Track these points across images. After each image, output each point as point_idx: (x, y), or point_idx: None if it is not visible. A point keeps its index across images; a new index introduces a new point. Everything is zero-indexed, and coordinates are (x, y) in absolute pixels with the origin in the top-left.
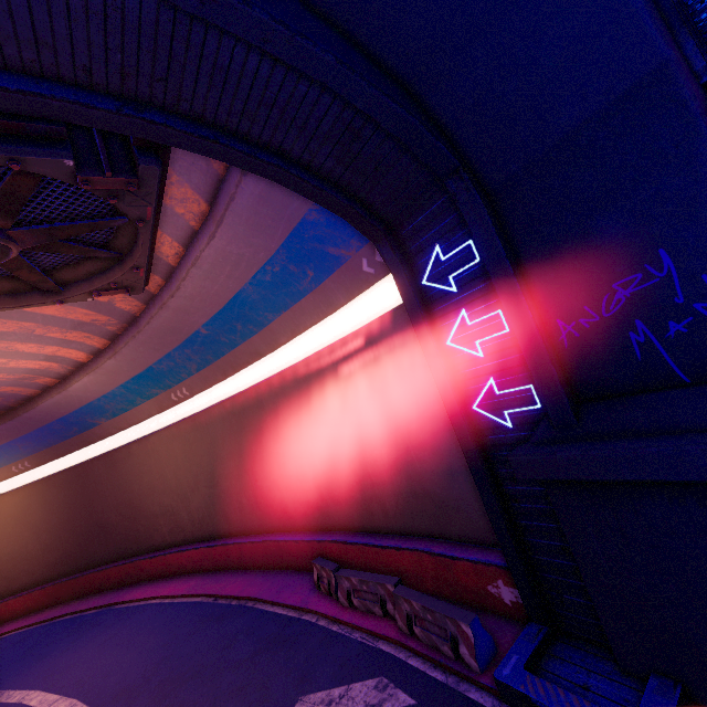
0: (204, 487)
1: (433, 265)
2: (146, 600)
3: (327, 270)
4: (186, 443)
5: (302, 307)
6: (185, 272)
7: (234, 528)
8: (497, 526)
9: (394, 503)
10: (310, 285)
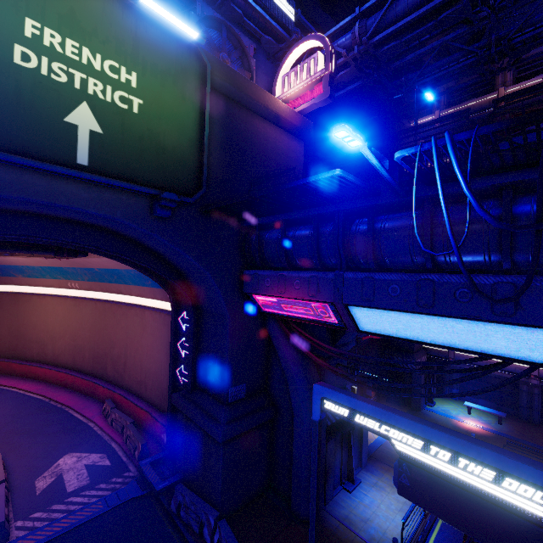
0: (68, 338)
1: (183, 316)
2: (9, 387)
3: (156, 286)
4: (67, 310)
5: (144, 289)
6: (93, 256)
7: (76, 366)
8: (168, 414)
9: (150, 389)
10: (149, 285)
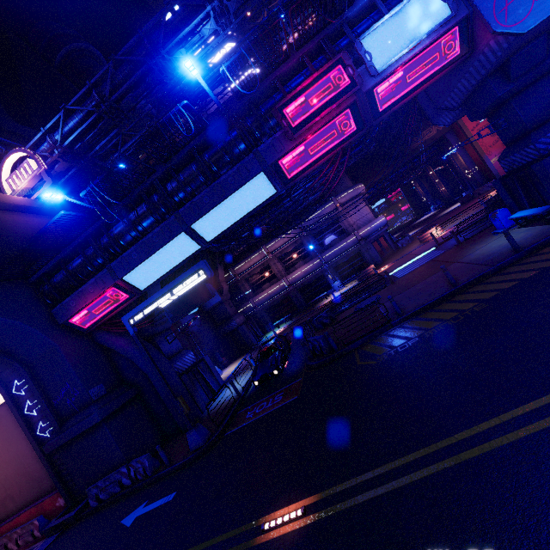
0: None
1: (16, 386)
2: None
3: None
4: None
5: None
6: None
7: None
8: (51, 475)
9: (19, 493)
10: None
